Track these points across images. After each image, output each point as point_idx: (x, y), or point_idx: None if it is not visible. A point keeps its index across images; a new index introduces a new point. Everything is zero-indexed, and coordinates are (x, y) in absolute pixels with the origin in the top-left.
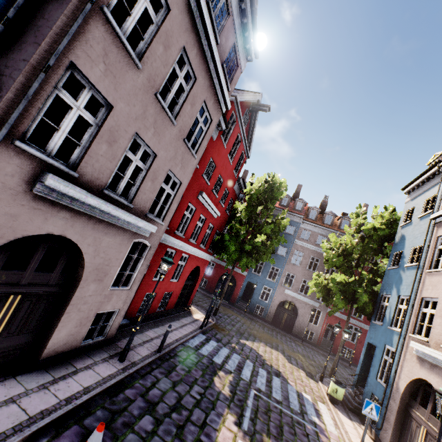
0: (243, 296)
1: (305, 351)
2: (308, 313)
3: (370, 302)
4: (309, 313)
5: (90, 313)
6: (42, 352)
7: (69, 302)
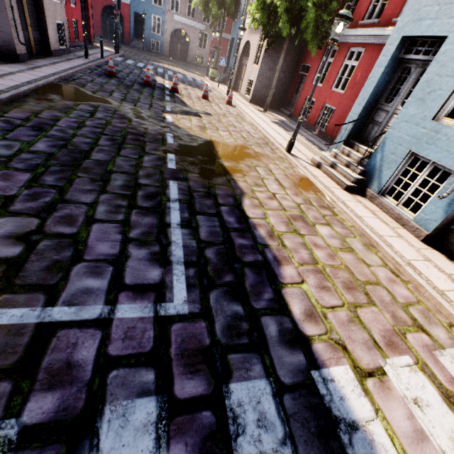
0: (135, 34)
1: (198, 70)
2: (197, 39)
3: (234, 3)
4: (199, 38)
5: (54, 21)
6: (49, 46)
7: (43, 7)
